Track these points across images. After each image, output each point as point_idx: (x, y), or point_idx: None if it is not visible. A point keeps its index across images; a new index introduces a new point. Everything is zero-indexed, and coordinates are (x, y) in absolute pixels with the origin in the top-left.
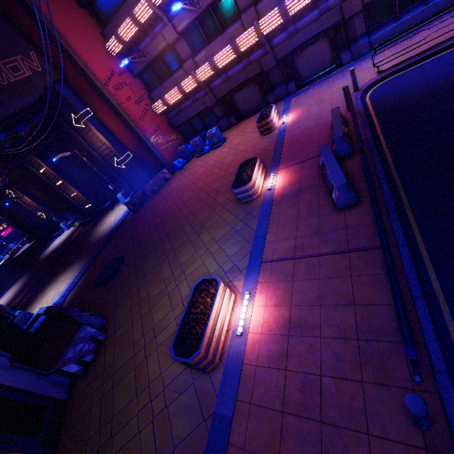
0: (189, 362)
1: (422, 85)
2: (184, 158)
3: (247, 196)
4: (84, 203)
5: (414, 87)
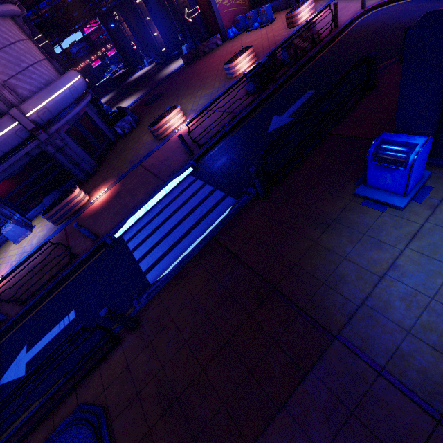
0: (150, 129)
1: (384, 23)
2: (238, 29)
3: (230, 73)
4: (161, 46)
5: (380, 23)
